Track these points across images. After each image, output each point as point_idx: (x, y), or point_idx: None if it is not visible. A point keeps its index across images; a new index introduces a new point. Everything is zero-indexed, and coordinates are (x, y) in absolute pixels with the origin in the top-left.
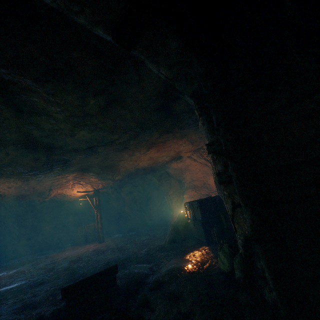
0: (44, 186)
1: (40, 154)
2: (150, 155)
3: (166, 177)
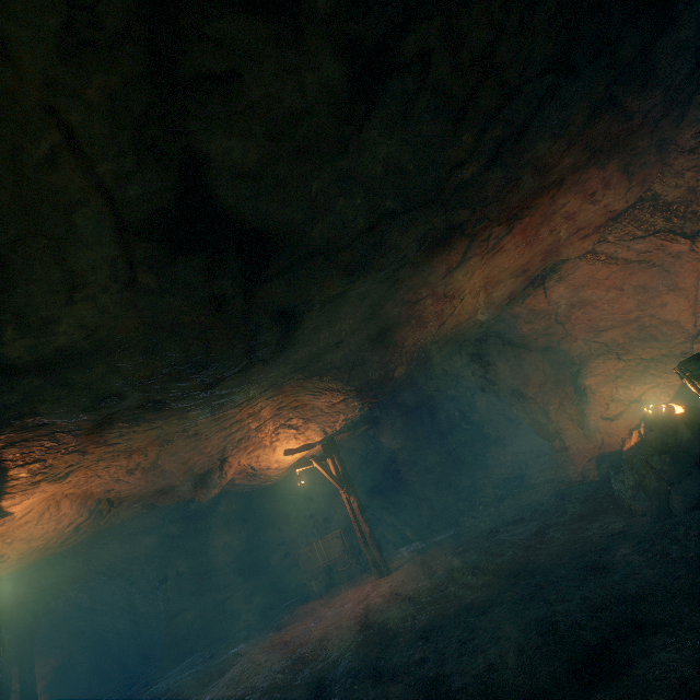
0: (208, 452)
1: (228, 281)
2: (497, 261)
3: (504, 353)
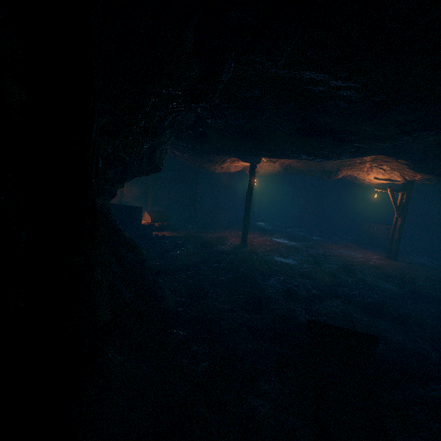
0: (331, 164)
1: (325, 142)
2: None
3: None
